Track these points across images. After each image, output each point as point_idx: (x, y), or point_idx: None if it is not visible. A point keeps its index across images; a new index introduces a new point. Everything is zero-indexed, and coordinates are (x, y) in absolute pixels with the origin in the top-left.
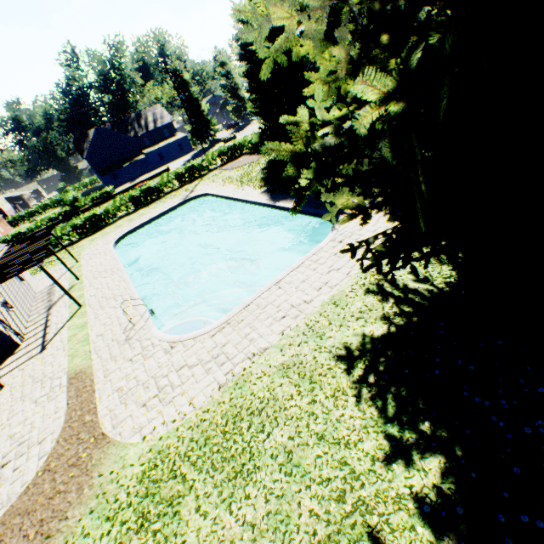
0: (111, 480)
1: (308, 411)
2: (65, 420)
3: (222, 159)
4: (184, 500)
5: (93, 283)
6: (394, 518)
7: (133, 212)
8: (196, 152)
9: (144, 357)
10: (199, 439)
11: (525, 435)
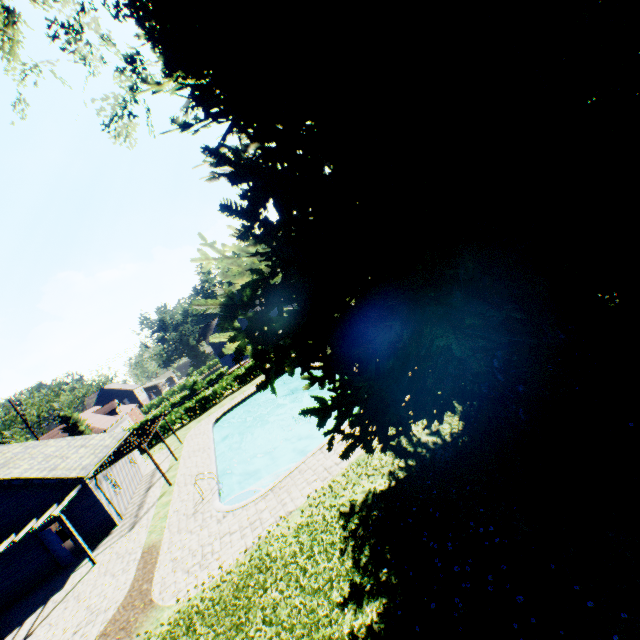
0: (144, 638)
1: (302, 566)
2: (128, 589)
3: None
4: None
5: (187, 462)
6: None
7: (237, 390)
8: None
9: (202, 527)
10: (216, 598)
11: (456, 574)
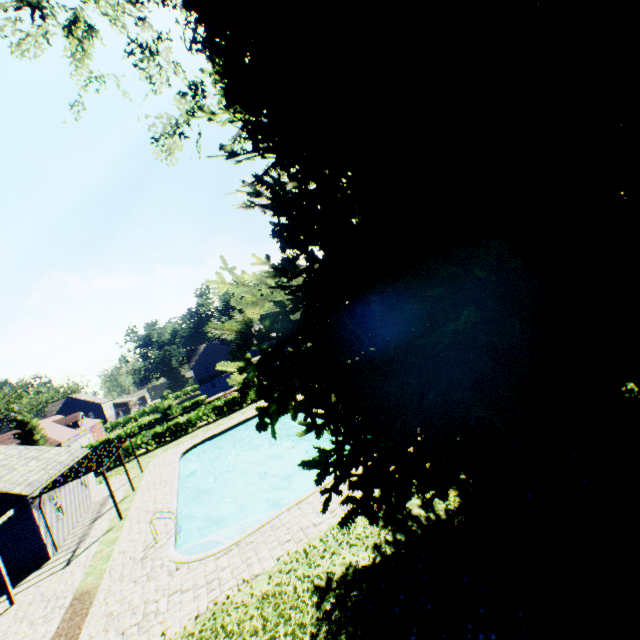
0: None
1: None
2: None
3: None
4: None
5: (144, 494)
6: None
7: (213, 422)
8: None
9: (149, 578)
10: None
11: None
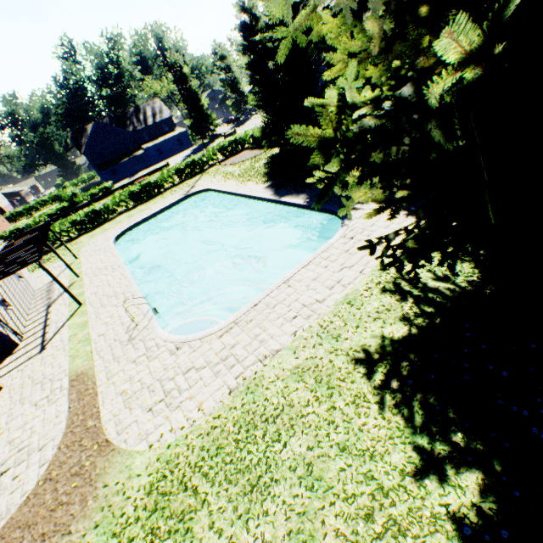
0: (117, 492)
1: (327, 419)
2: (66, 425)
3: (223, 154)
4: (196, 515)
5: (94, 280)
6: (431, 540)
7: (133, 208)
8: (196, 147)
9: (149, 358)
10: (210, 448)
11: None
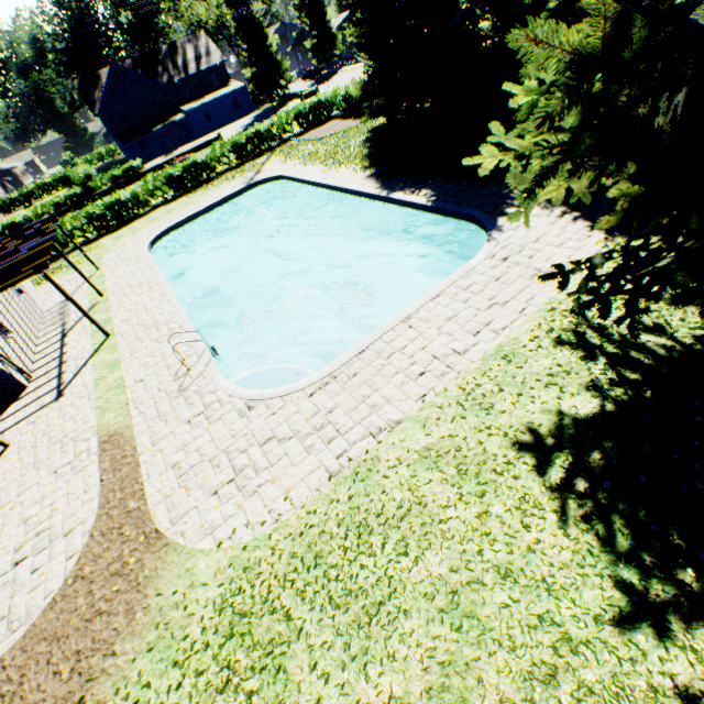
0: (176, 605)
1: (478, 529)
2: (99, 504)
3: (300, 124)
4: (289, 649)
5: (124, 302)
6: None
7: (173, 200)
8: (259, 113)
9: (209, 419)
10: (304, 556)
11: None
